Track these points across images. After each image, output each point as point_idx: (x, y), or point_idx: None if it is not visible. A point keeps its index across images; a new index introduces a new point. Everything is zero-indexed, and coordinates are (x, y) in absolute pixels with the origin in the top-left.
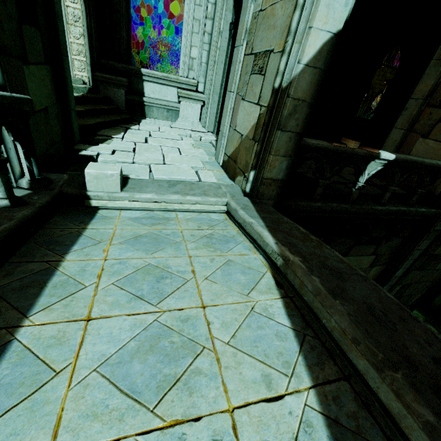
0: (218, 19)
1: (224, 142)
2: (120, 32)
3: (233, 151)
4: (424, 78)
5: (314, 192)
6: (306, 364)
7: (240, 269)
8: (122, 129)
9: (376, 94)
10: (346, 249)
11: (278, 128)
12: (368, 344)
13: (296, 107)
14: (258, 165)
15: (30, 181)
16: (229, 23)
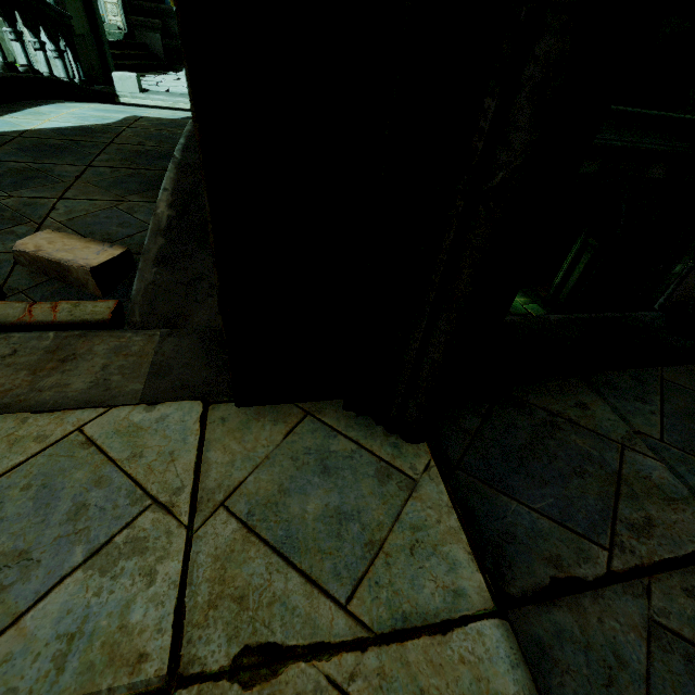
0: None
1: None
2: None
3: None
4: None
5: None
6: None
7: None
8: (159, 74)
9: None
10: None
11: None
12: None
13: None
14: None
15: (79, 81)
16: None
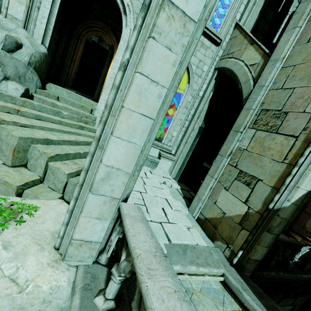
0: (193, 123)
1: (202, 205)
2: None
3: (212, 218)
4: None
5: (269, 262)
6: None
7: None
8: None
9: None
10: (277, 301)
11: (267, 231)
12: None
13: (281, 221)
14: (247, 248)
15: (108, 258)
16: (199, 126)
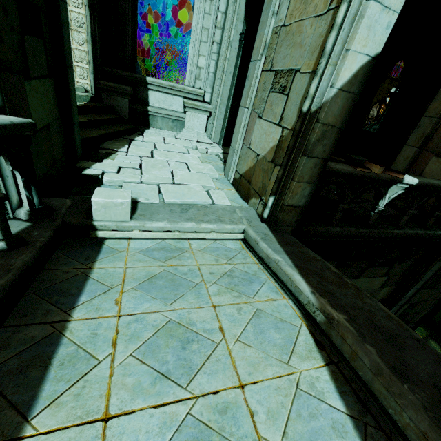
0: (228, 29)
1: (236, 159)
2: (125, 39)
3: (246, 170)
4: (438, 96)
5: (332, 216)
6: None
7: (272, 322)
8: (126, 141)
9: (374, 104)
10: (360, 271)
11: (304, 154)
12: None
13: (325, 132)
14: (279, 191)
15: (29, 212)
16: (239, 33)
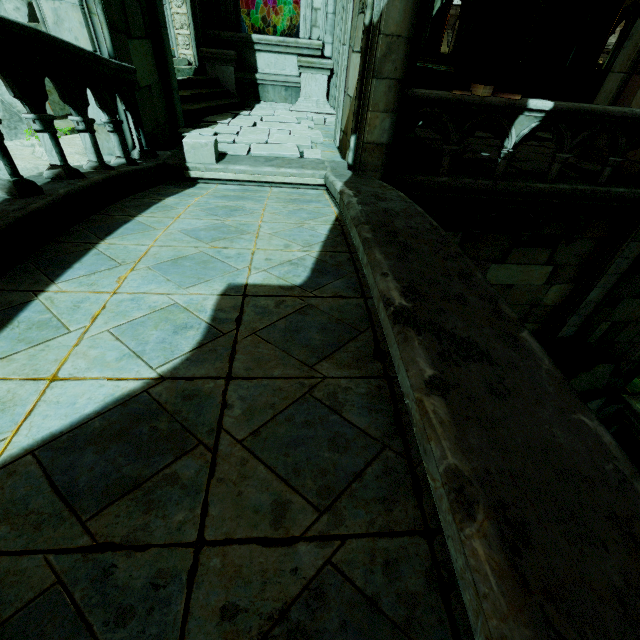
0: None
1: (340, 114)
2: None
3: (345, 123)
4: None
5: (440, 165)
6: (323, 245)
7: (308, 212)
8: (231, 116)
9: None
10: (502, 252)
11: (374, 76)
12: (360, 218)
13: (391, 45)
14: (358, 128)
15: (140, 152)
16: None
